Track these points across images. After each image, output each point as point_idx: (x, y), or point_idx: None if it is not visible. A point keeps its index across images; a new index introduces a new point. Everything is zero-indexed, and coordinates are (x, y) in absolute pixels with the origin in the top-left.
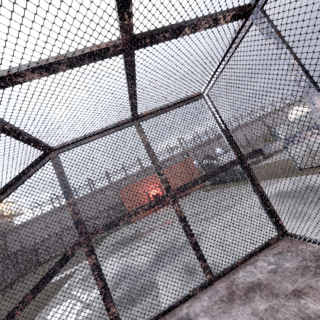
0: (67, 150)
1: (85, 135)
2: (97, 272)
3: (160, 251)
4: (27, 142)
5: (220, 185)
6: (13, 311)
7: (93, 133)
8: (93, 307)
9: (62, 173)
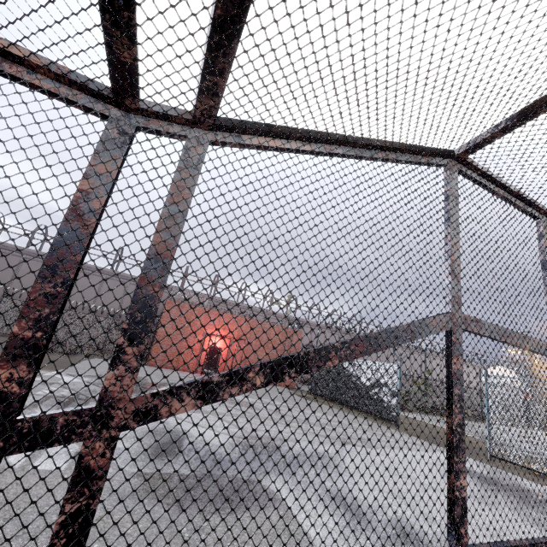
0: (464, 176)
1: (500, 178)
2: (459, 392)
3: (251, 442)
4: (525, 115)
5: (330, 402)
6: (328, 350)
7: (508, 184)
8: (115, 463)
9: (456, 198)
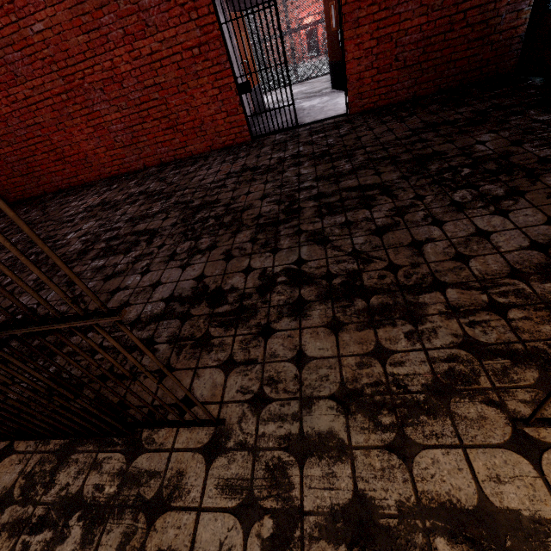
0: None
1: None
2: None
3: None
4: None
5: None
6: None
7: None
8: None
9: None
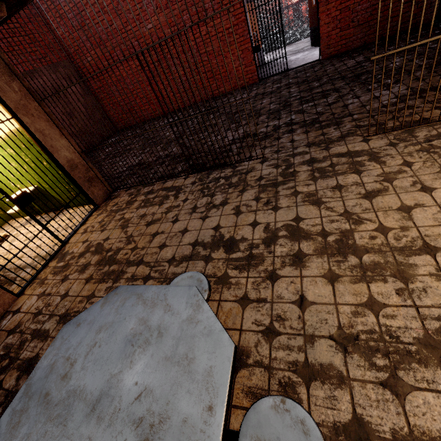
0: None
1: None
2: None
3: None
4: None
5: None
6: None
7: None
8: None
9: None
